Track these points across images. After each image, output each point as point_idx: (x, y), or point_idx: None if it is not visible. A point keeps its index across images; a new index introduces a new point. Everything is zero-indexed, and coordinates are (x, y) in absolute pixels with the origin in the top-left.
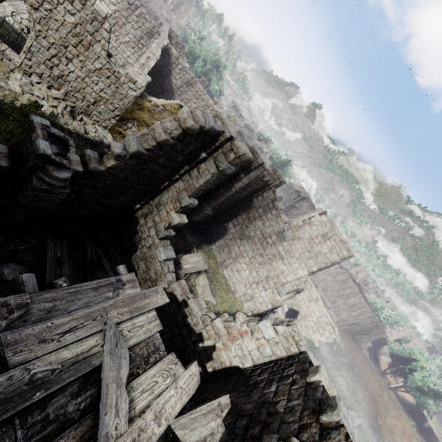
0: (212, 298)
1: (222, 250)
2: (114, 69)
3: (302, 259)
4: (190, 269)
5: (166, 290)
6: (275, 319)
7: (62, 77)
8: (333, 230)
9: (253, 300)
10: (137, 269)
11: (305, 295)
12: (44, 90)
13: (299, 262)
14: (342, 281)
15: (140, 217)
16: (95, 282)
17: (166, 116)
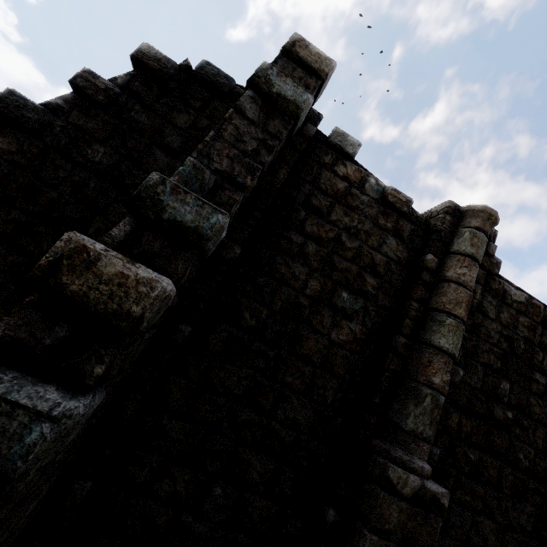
0: None
1: None
2: None
3: None
4: None
5: None
6: None
7: None
8: None
9: None
10: None
11: None
12: None
13: None
14: None
15: None
16: None
17: None
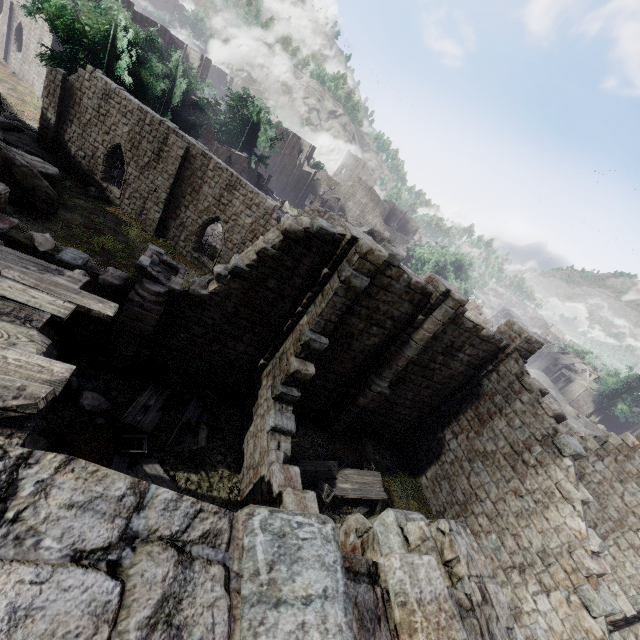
0: None
1: (437, 486)
2: None
3: None
4: (349, 491)
5: (264, 479)
6: None
7: None
8: None
9: (521, 623)
10: (245, 453)
11: None
12: None
13: None
14: None
15: (264, 377)
16: (28, 257)
17: None
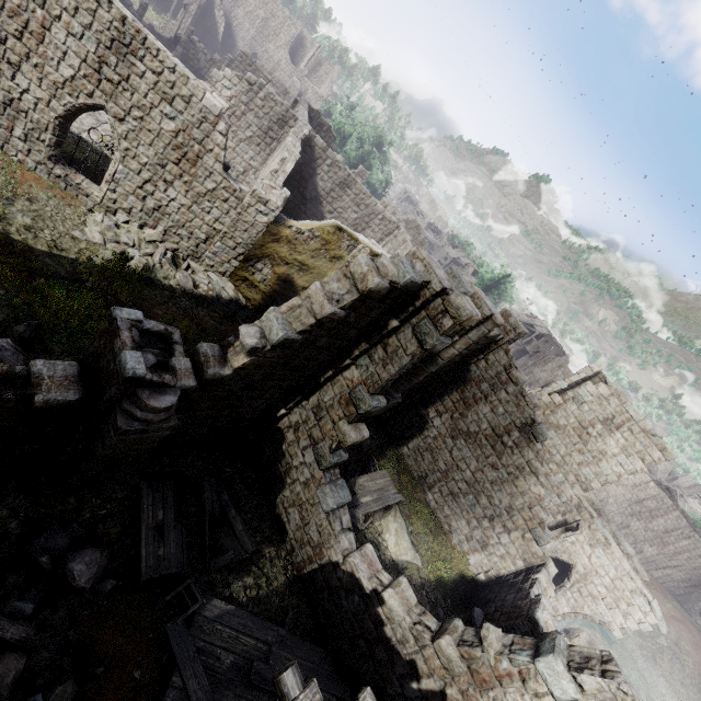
0: (414, 556)
1: (419, 456)
2: (234, 187)
3: (569, 466)
4: (372, 504)
5: (339, 566)
6: (569, 648)
7: (159, 209)
8: (624, 411)
9: (487, 551)
10: (287, 522)
11: (581, 534)
12: (134, 231)
13: (563, 471)
14: (635, 485)
15: (287, 428)
16: None
17: (316, 246)
